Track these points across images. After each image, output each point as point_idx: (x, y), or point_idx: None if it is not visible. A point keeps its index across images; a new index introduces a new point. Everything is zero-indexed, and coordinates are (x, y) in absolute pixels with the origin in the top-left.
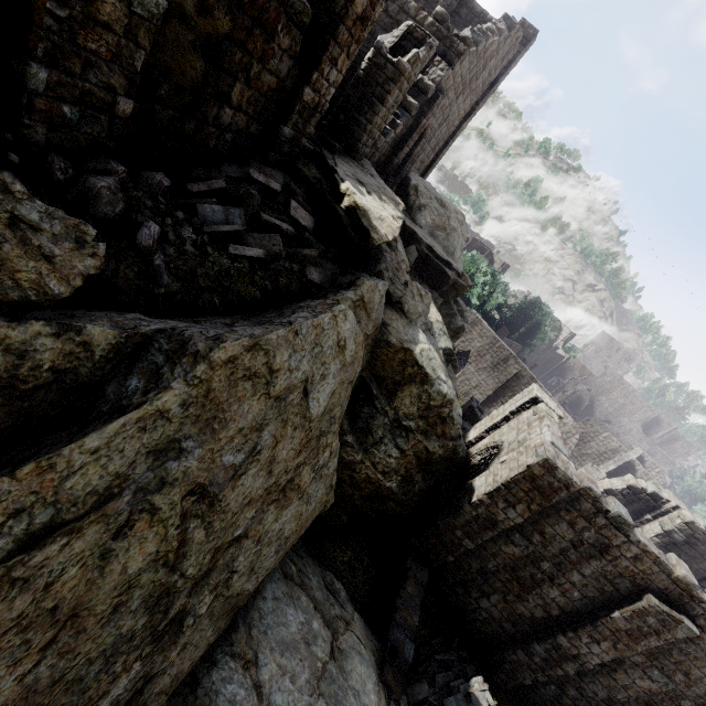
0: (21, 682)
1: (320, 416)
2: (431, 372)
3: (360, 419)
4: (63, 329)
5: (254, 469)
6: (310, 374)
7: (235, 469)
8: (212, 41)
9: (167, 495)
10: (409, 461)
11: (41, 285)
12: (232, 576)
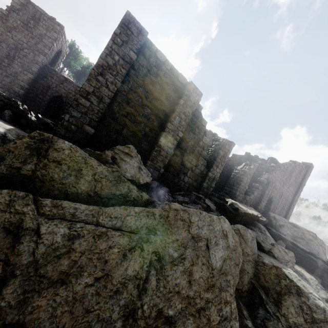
0: (85, 288)
1: (218, 270)
2: (302, 287)
3: (257, 318)
4: (139, 190)
5: (181, 267)
6: (209, 237)
7: (173, 259)
8: (183, 161)
9: (147, 246)
10: None
11: (139, 179)
12: None
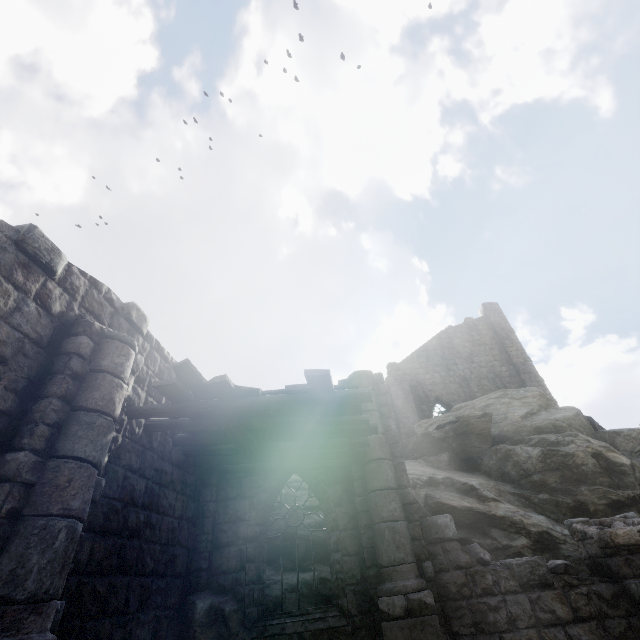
0: None
1: None
2: None
3: None
4: None
5: None
6: None
7: None
8: None
9: None
10: None
11: None
12: None
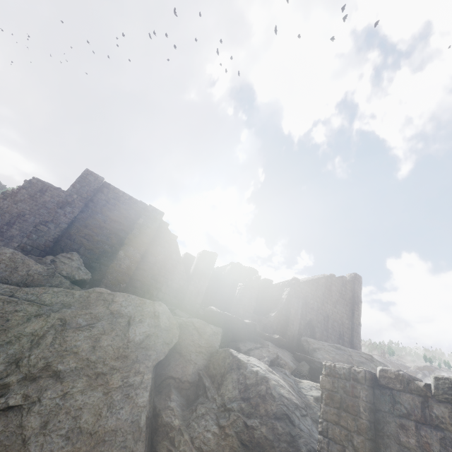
0: None
1: (136, 344)
2: (245, 360)
3: (193, 406)
4: (72, 284)
5: (87, 333)
6: (133, 315)
7: (80, 326)
8: (153, 275)
9: (55, 314)
10: (235, 449)
11: (75, 275)
12: (37, 403)
